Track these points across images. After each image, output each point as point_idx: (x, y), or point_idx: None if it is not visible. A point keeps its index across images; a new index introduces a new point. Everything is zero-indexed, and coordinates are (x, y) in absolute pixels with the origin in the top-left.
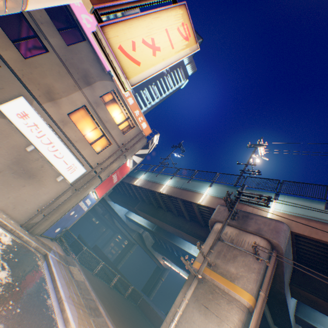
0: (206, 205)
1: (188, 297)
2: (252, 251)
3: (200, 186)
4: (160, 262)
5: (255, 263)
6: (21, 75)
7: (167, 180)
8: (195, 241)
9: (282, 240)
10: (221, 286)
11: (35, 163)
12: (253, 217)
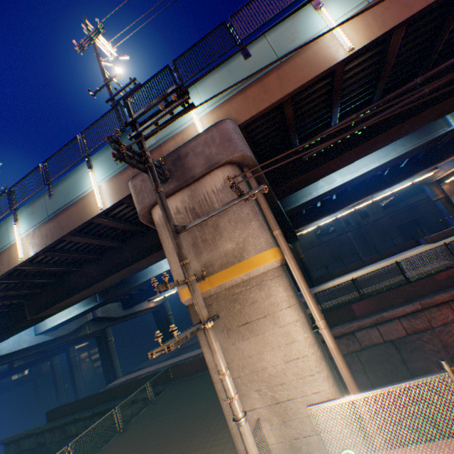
0: (116, 201)
1: (224, 365)
2: (228, 196)
3: (76, 183)
4: (152, 307)
5: (244, 207)
6: None
7: (14, 230)
8: (156, 257)
9: (243, 145)
10: (237, 280)
11: None
12: (188, 150)
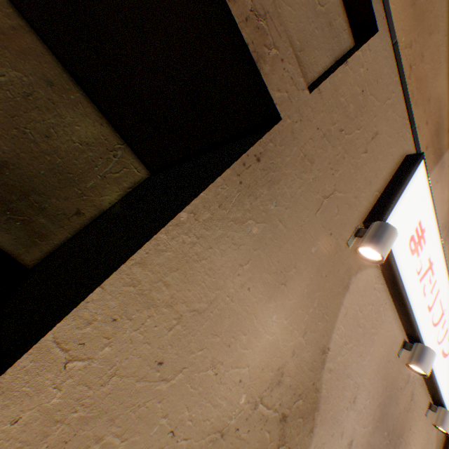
0: None
1: None
2: None
3: None
4: None
5: None
6: (405, 64)
7: None
8: None
9: None
10: None
11: (402, 393)
12: None
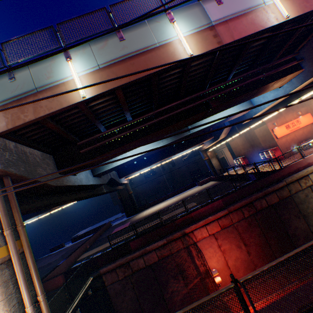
0: None
1: None
2: None
3: None
4: None
5: None
6: None
7: None
8: None
9: None
10: None
11: None
12: None
